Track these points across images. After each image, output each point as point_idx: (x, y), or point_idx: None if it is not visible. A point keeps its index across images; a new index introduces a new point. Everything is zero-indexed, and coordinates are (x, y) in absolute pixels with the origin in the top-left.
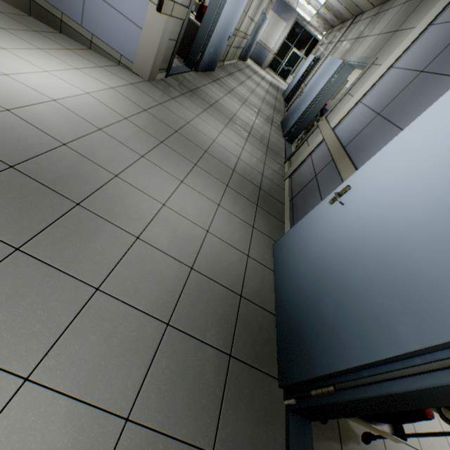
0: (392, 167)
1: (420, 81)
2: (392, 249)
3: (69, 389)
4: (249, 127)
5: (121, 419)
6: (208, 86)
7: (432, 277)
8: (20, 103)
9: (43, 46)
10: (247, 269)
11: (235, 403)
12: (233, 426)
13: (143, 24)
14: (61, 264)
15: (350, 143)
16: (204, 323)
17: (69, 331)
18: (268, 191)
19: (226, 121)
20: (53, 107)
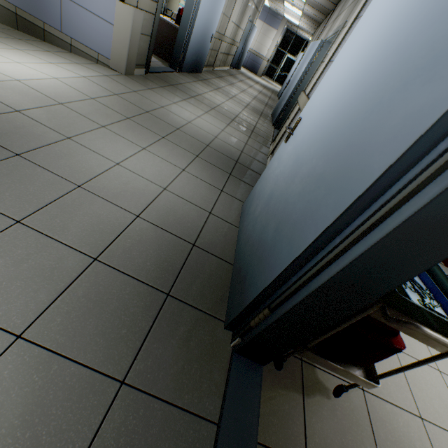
0: (333, 78)
1: None
2: (324, 145)
3: None
4: (233, 116)
5: (11, 335)
6: (192, 83)
7: (351, 147)
8: None
9: (23, 48)
10: (207, 224)
11: (165, 338)
12: (157, 360)
13: (114, 20)
14: None
15: None
16: (141, 263)
17: None
18: (246, 165)
19: (207, 109)
20: (15, 85)
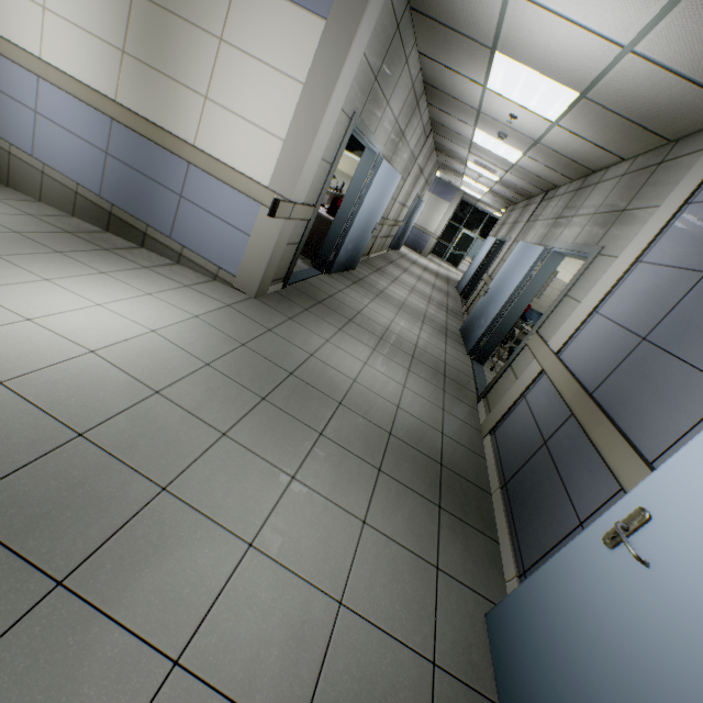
0: None
1: None
2: None
3: None
4: (411, 346)
5: None
6: (346, 290)
7: None
8: (30, 365)
9: (110, 267)
10: None
11: None
12: None
13: (252, 230)
14: None
15: (601, 386)
16: None
17: None
18: (456, 468)
19: (373, 342)
20: (86, 365)
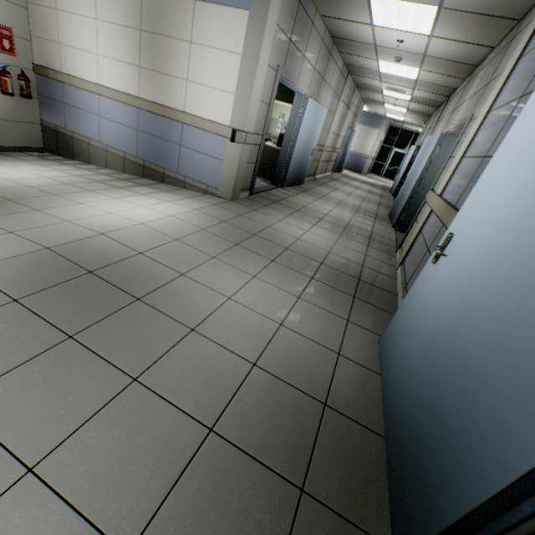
0: (494, 189)
1: (522, 105)
2: (515, 281)
3: (70, 492)
4: (344, 223)
5: None
6: (295, 196)
7: None
8: (114, 228)
9: (146, 192)
10: (337, 370)
11: None
12: None
13: (224, 156)
14: (106, 352)
15: (459, 198)
16: (263, 434)
17: (91, 422)
18: (371, 282)
19: (314, 221)
20: (139, 228)
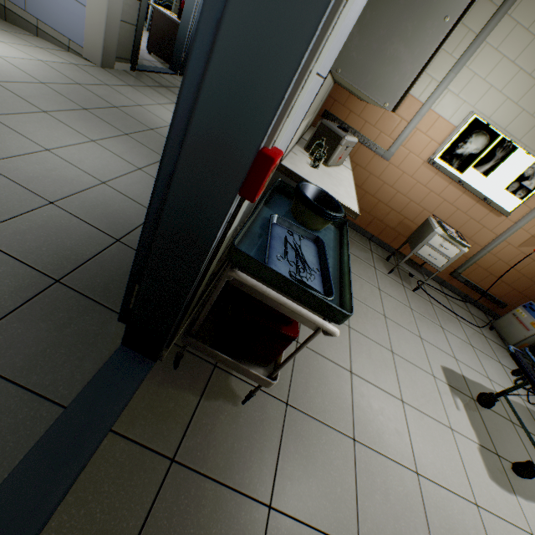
0: None
1: None
2: None
3: None
4: None
5: None
6: None
7: None
8: None
9: None
10: None
11: (33, 320)
12: (11, 338)
13: (87, 1)
14: None
15: None
16: (35, 247)
17: None
18: None
19: None
20: None
